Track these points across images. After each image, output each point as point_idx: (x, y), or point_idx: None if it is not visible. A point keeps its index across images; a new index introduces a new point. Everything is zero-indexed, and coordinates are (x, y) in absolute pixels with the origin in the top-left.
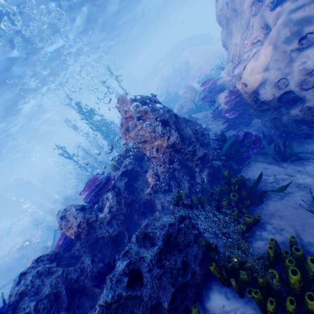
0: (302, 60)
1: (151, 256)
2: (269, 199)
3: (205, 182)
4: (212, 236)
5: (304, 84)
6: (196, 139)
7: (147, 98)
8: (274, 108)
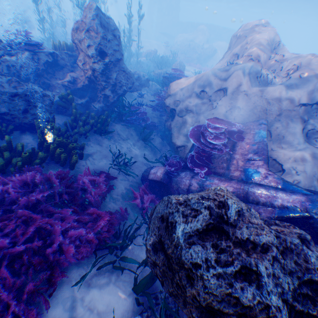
0: (192, 102)
1: (9, 90)
2: (108, 139)
3: (95, 110)
4: (62, 126)
5: (181, 112)
6: (114, 84)
7: (112, 27)
8: (169, 115)
